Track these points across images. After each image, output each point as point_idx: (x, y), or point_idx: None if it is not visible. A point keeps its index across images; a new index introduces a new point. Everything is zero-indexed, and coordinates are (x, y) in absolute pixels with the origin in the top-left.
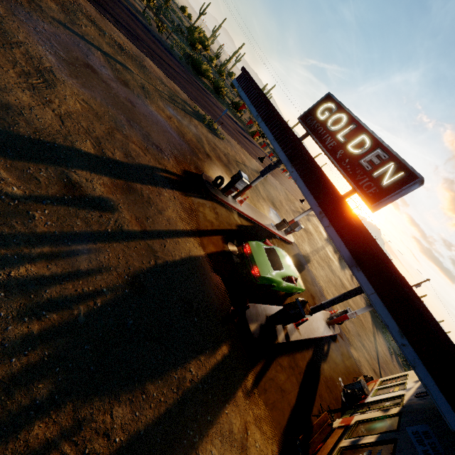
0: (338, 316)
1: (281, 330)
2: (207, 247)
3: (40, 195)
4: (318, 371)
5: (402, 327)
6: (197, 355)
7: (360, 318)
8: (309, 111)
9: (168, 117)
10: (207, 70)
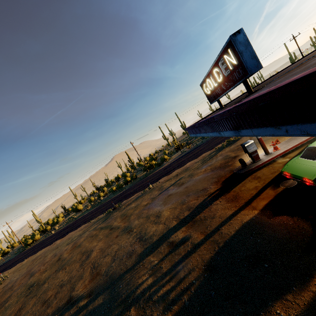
0: None
1: None
2: (257, 206)
3: (162, 257)
4: None
5: (271, 123)
6: (281, 296)
7: None
8: (207, 97)
9: (204, 171)
10: None
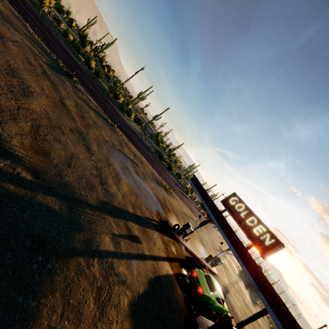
0: None
1: None
2: (173, 269)
3: (121, 234)
4: None
5: (283, 325)
6: None
7: None
8: (226, 199)
9: (152, 188)
10: (166, 158)
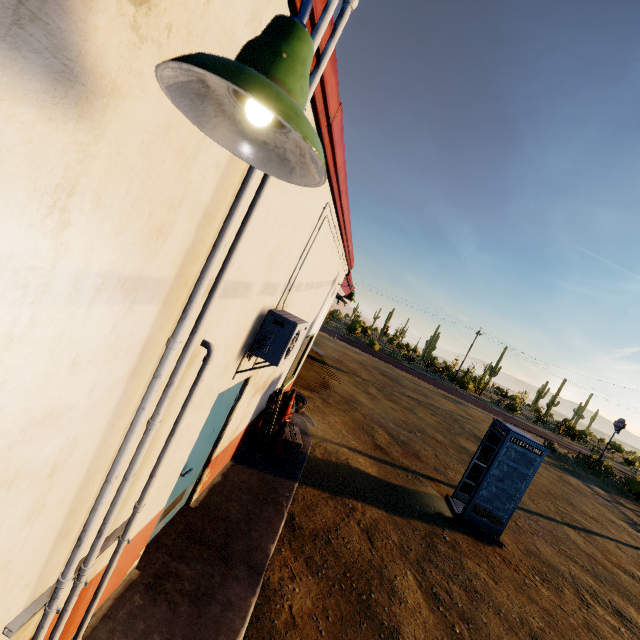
0: None
1: None
2: None
3: None
4: None
5: None
6: None
7: None
8: None
9: None
10: None
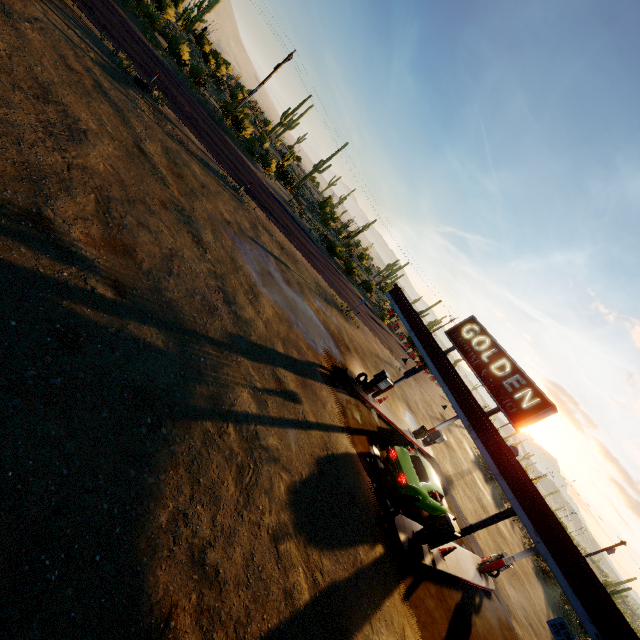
0: (492, 561)
1: (428, 553)
2: (357, 446)
3: (267, 388)
4: (469, 621)
5: (536, 527)
6: (362, 544)
7: (526, 586)
8: (455, 328)
9: (316, 310)
10: (341, 252)
